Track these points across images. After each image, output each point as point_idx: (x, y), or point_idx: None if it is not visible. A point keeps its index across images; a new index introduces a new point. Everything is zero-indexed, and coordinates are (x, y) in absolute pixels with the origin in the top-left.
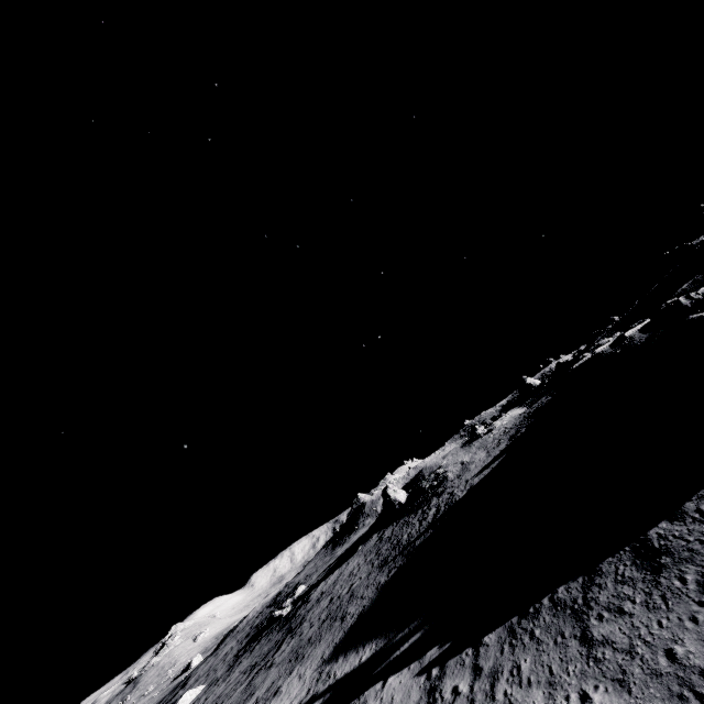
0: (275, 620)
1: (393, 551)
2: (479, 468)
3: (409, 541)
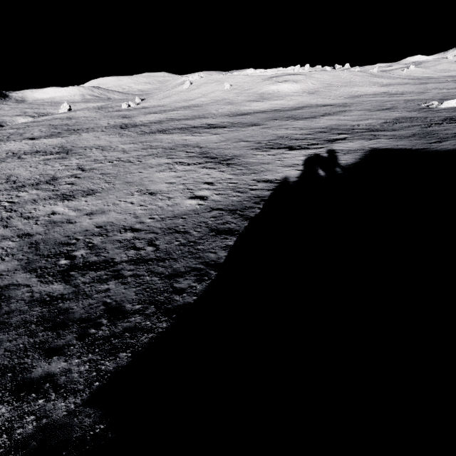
0: None
1: None
2: None
3: None
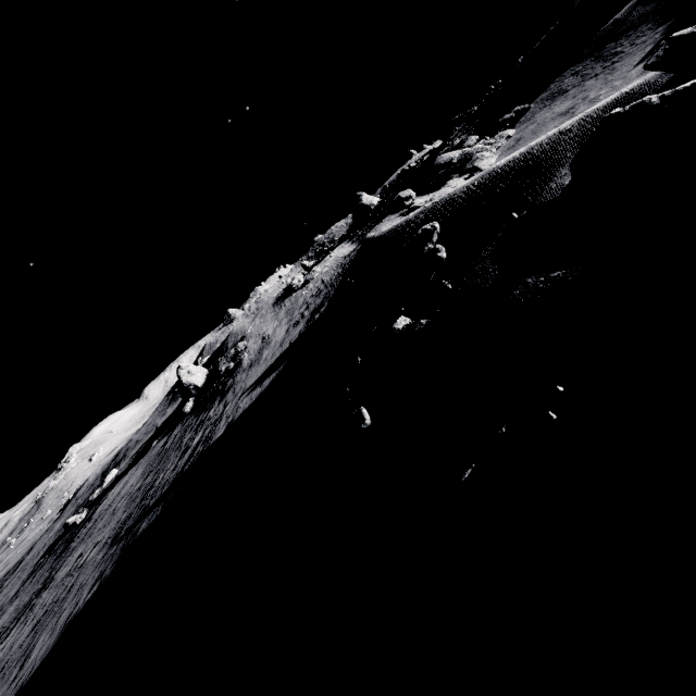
0: (70, 529)
1: (136, 509)
2: (263, 367)
3: (148, 506)
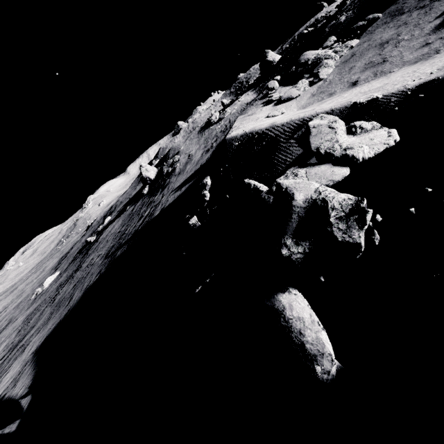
0: (88, 243)
1: (116, 243)
2: (184, 177)
3: (121, 243)
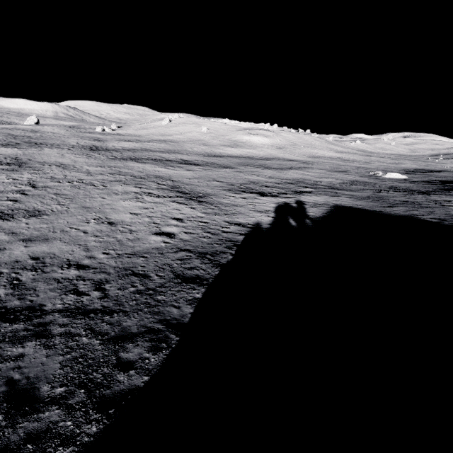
0: None
1: None
2: None
3: None
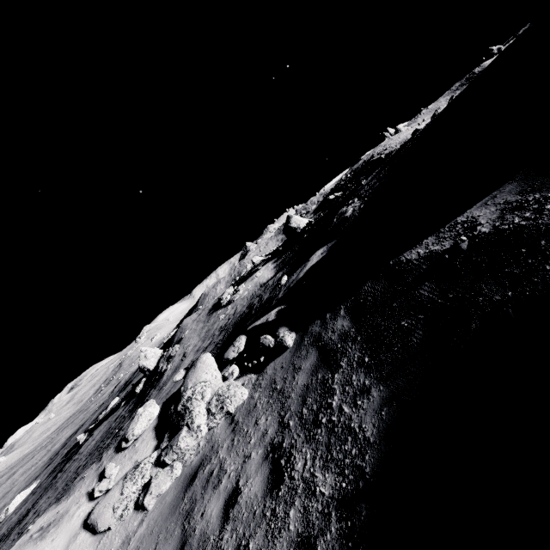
0: (77, 444)
1: None
2: None
3: None
